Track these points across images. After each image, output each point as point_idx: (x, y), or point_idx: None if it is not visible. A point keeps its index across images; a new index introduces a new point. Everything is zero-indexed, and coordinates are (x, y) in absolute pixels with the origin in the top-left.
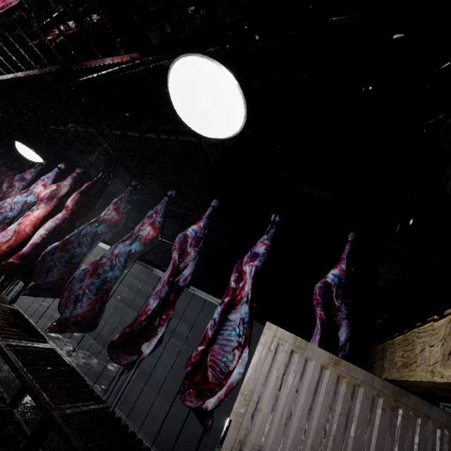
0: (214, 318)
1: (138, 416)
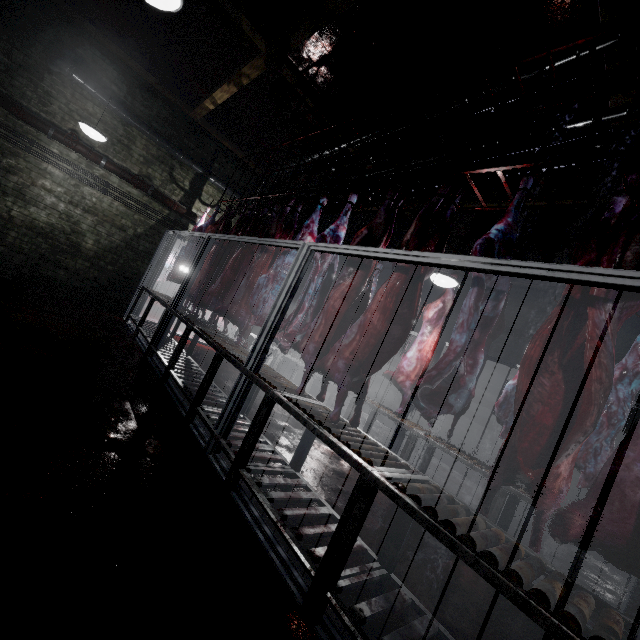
0: None
1: (558, 553)
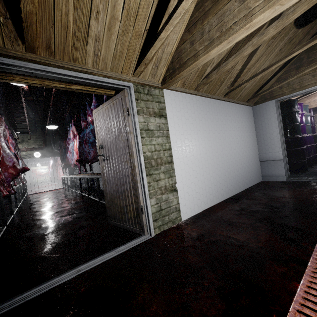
0: None
1: None
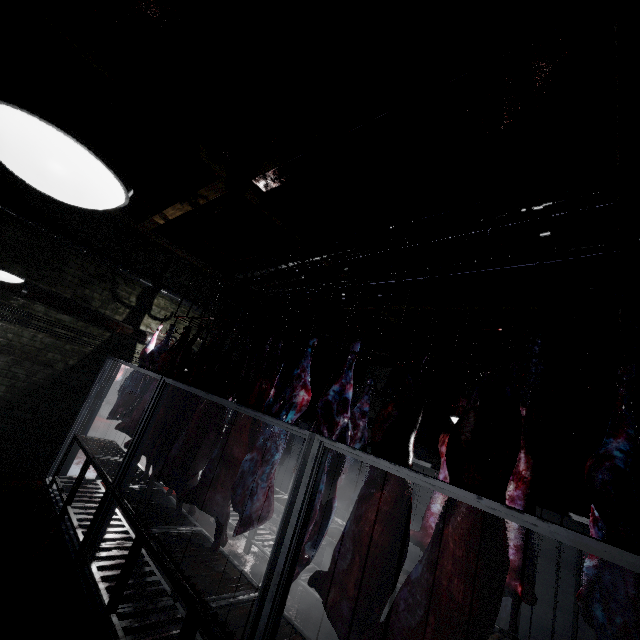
0: None
1: None
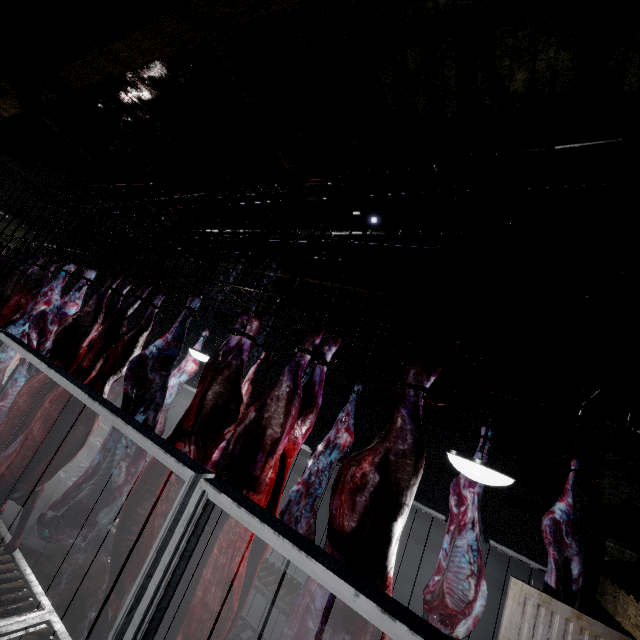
0: (443, 547)
1: None
